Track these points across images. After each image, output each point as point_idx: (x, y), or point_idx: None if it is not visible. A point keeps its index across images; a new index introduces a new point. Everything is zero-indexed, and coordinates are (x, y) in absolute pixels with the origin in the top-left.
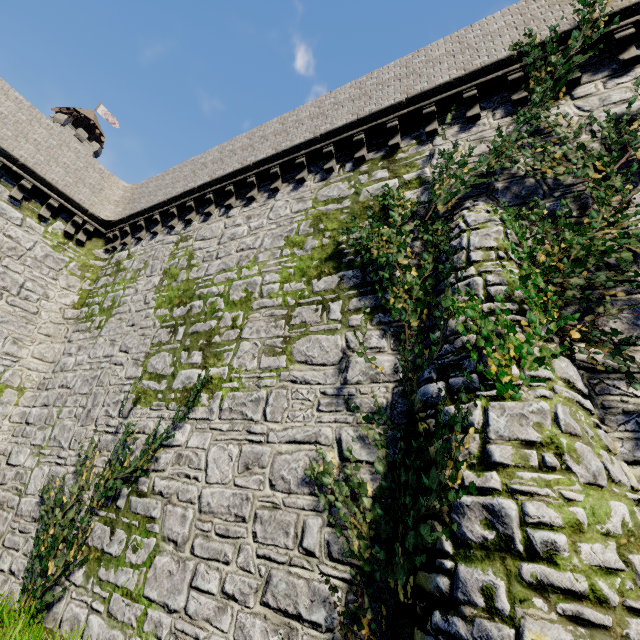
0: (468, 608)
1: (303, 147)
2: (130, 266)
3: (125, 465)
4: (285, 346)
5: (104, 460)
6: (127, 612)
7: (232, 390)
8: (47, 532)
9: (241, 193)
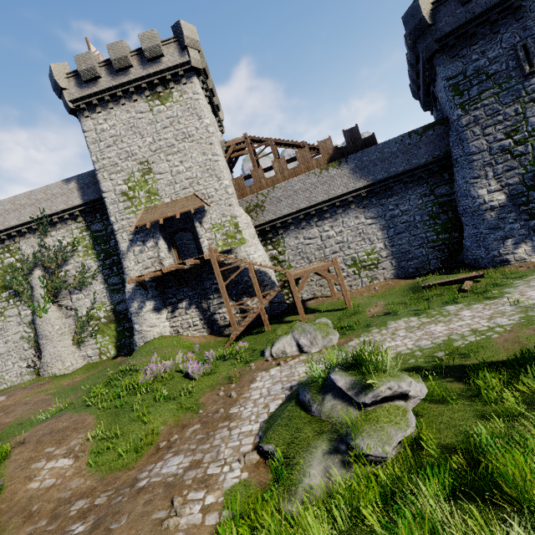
0: (41, 345)
1: None
2: None
3: None
4: (2, 314)
5: None
6: None
7: None
8: None
9: None
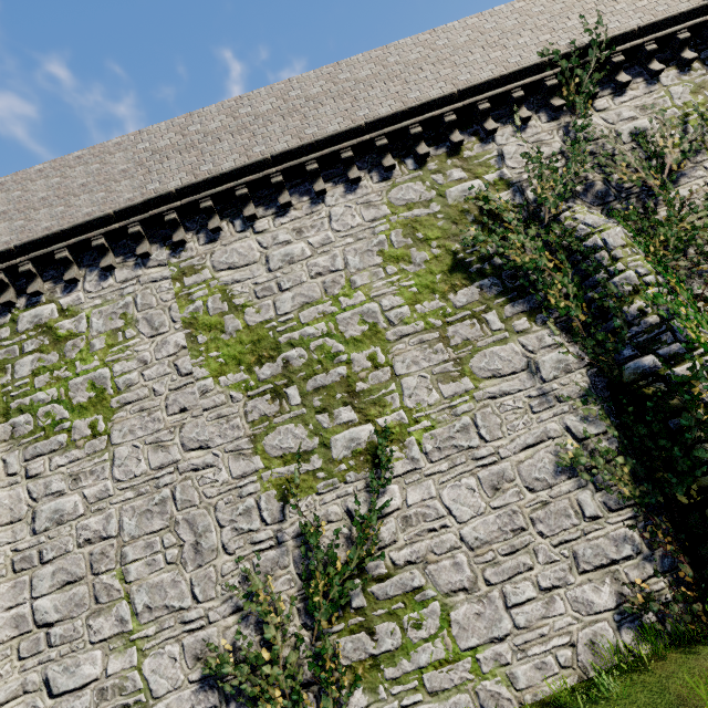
0: None
1: (344, 137)
2: (87, 328)
3: (338, 565)
4: (461, 368)
5: (287, 580)
6: (454, 676)
7: (426, 430)
8: (267, 699)
9: (257, 197)
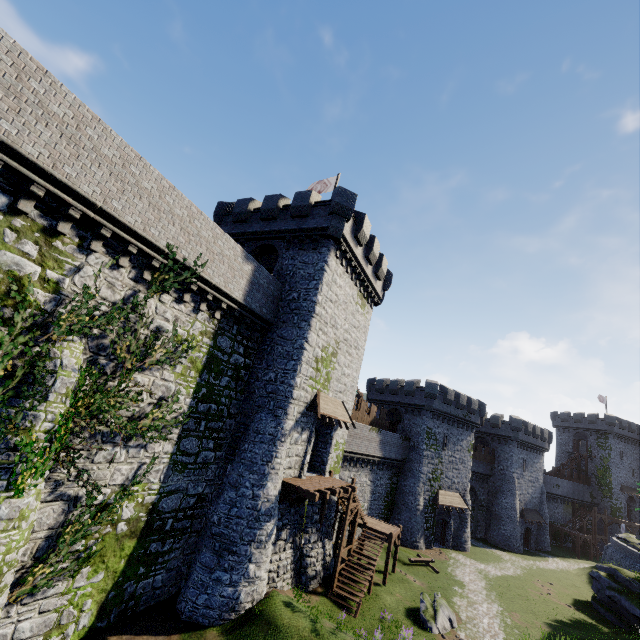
0: None
1: None
2: None
3: None
4: None
5: None
6: None
7: None
8: None
9: None
